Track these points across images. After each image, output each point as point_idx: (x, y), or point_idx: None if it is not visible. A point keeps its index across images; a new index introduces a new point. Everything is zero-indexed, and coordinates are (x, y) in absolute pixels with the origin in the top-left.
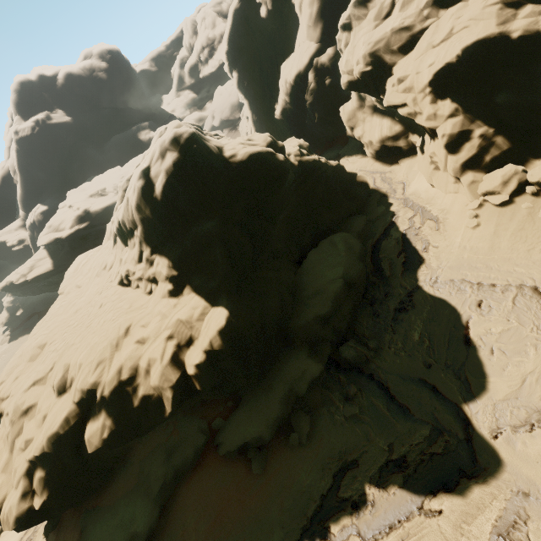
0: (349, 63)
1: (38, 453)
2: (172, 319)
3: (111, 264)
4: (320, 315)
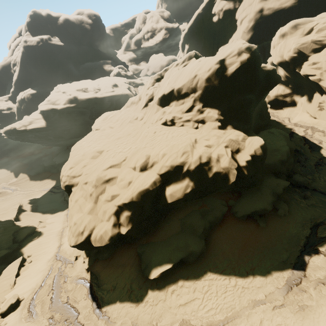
0: (281, 51)
1: (128, 201)
2: (226, 138)
3: (141, 117)
4: (281, 160)
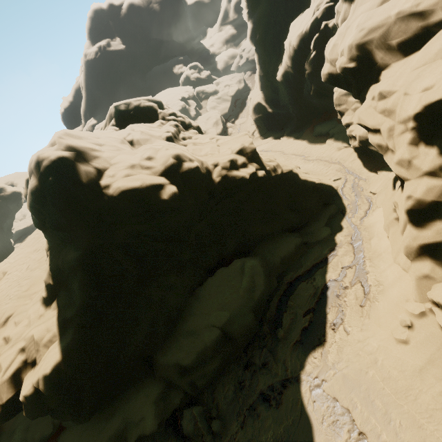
0: (335, 49)
1: None
2: (29, 332)
3: None
4: (181, 364)
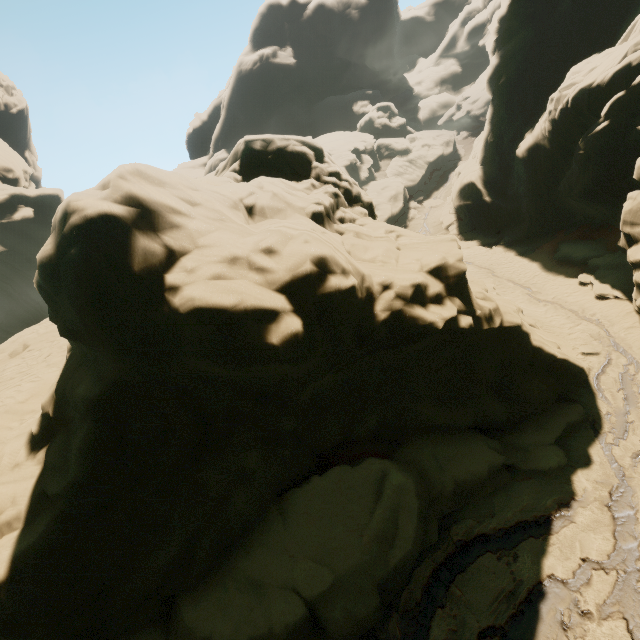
0: None
1: None
2: None
3: None
4: None
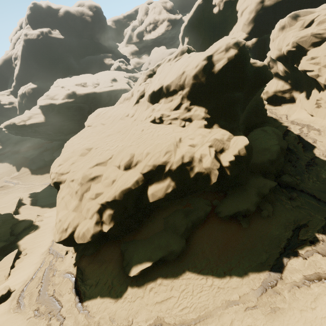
0: (280, 45)
1: (110, 199)
2: (211, 138)
3: (132, 114)
4: (270, 159)
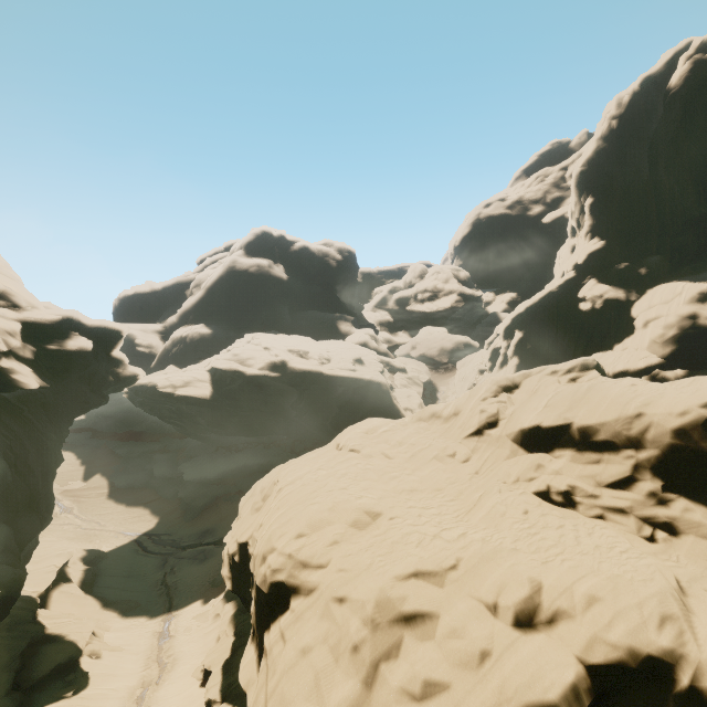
0: None
1: None
2: None
3: (466, 455)
4: None
